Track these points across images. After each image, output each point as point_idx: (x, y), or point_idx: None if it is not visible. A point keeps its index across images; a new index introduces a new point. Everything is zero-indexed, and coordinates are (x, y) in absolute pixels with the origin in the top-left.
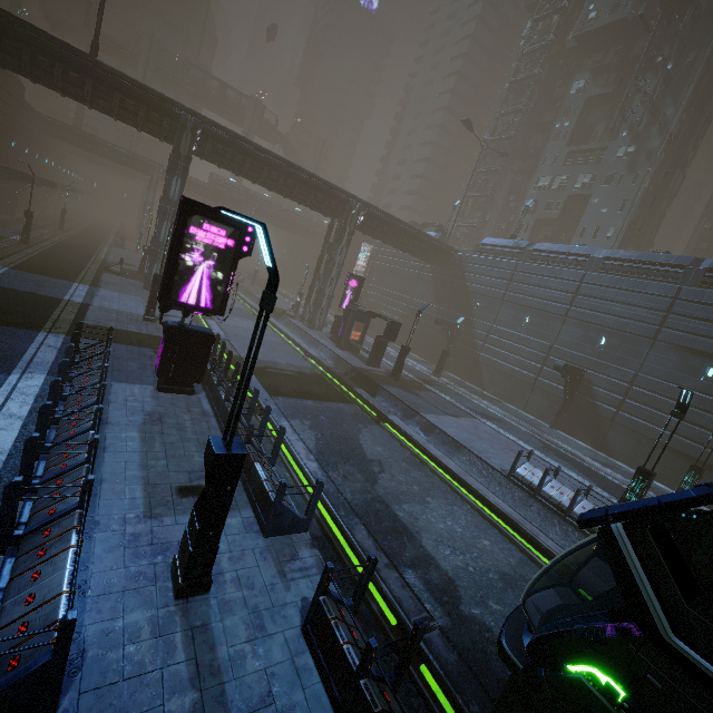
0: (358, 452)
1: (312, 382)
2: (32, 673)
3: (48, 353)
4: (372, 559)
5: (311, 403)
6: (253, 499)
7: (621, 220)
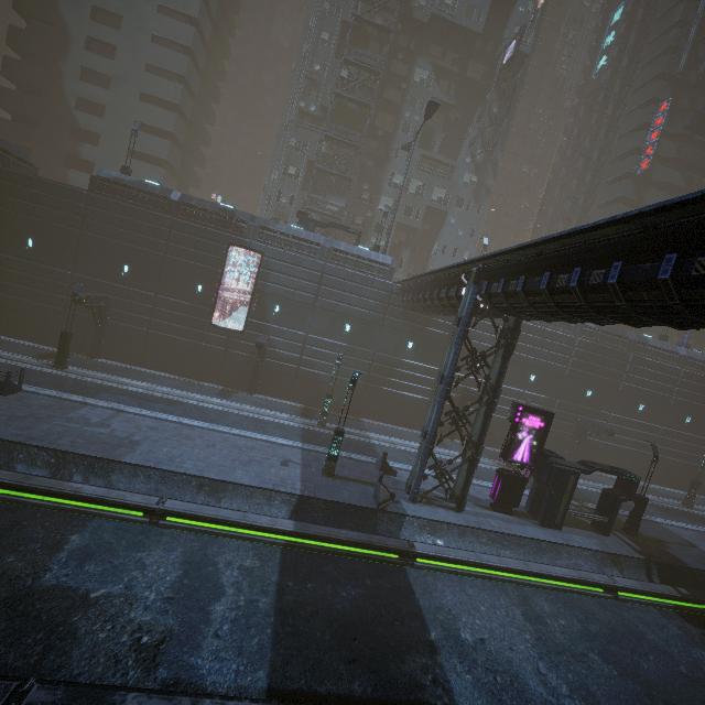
0: None
1: None
2: None
3: None
4: None
5: None
6: None
7: (473, 245)
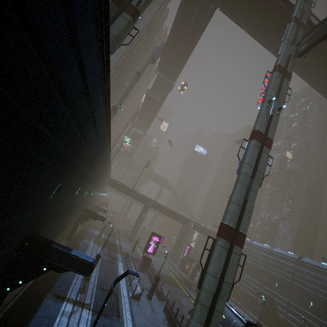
0: (179, 301)
1: (170, 280)
2: (140, 293)
3: (120, 258)
4: (174, 300)
5: (169, 286)
6: (157, 293)
7: (291, 234)
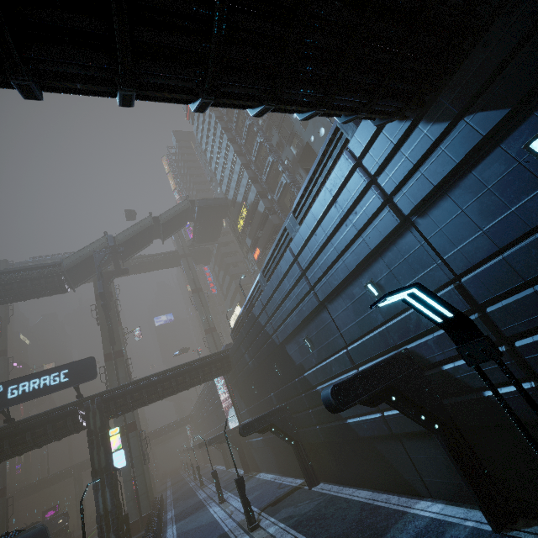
0: None
1: None
2: None
3: None
4: None
5: None
6: None
7: None
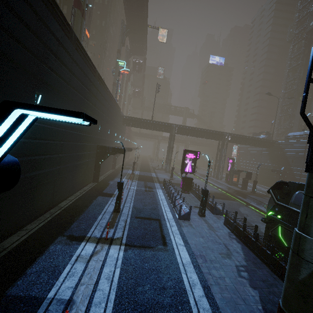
0: (238, 211)
1: (220, 195)
2: (187, 212)
3: (158, 186)
4: (236, 211)
5: (221, 200)
6: (209, 209)
7: None
